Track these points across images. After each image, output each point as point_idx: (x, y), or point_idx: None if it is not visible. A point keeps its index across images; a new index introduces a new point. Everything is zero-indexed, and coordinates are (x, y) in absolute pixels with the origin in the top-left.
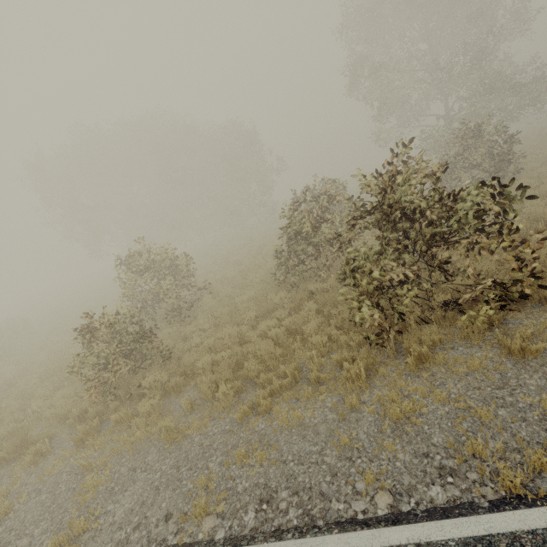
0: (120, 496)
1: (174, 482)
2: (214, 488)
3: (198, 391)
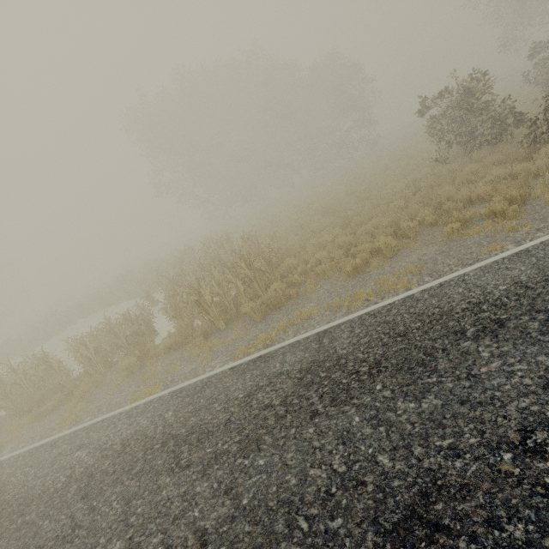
0: None
1: None
2: None
3: None
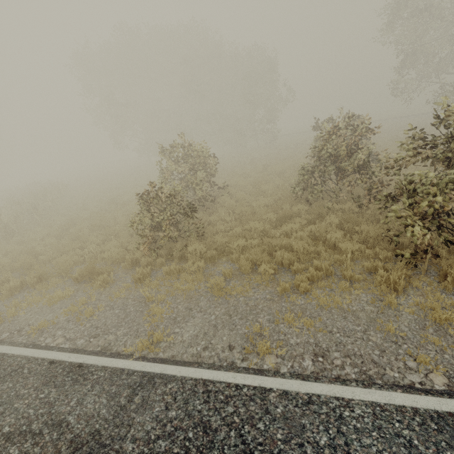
0: (183, 324)
1: (229, 325)
2: (267, 336)
3: (239, 265)
